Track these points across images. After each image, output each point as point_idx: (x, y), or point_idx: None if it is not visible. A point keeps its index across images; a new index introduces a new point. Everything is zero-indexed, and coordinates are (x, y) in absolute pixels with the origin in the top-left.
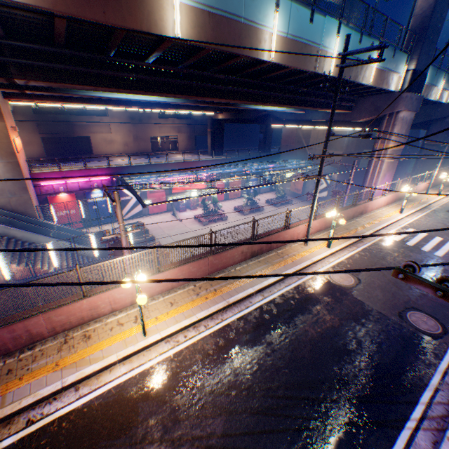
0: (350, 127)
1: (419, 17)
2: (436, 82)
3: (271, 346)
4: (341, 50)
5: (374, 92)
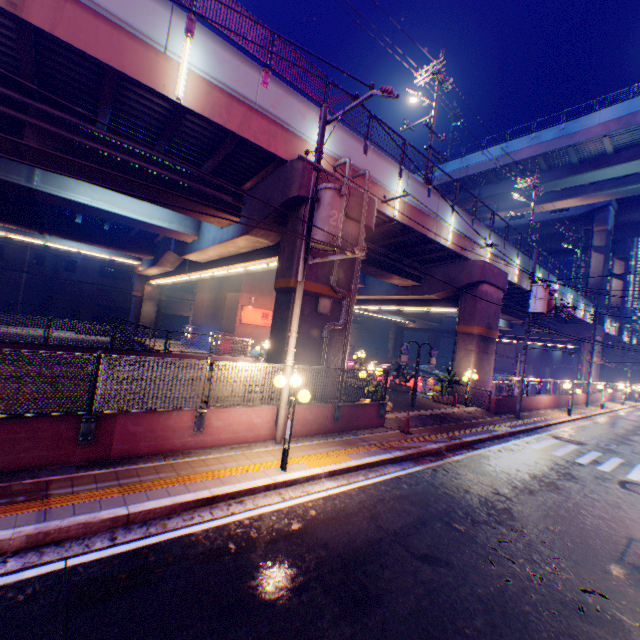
0: (553, 343)
1: (592, 285)
2: (604, 320)
3: (626, 426)
4: (570, 300)
5: (574, 322)
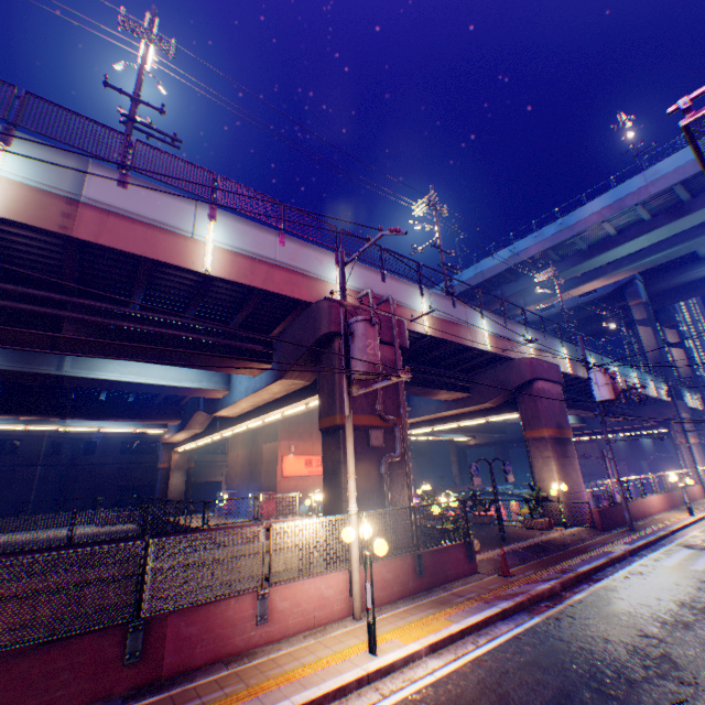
0: (637, 430)
1: (652, 359)
2: (682, 393)
3: None
4: (636, 379)
5: (650, 402)
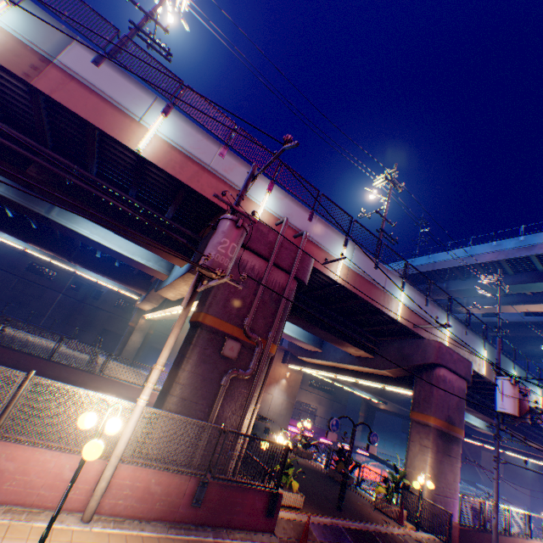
0: None
1: None
2: None
3: None
4: None
5: None
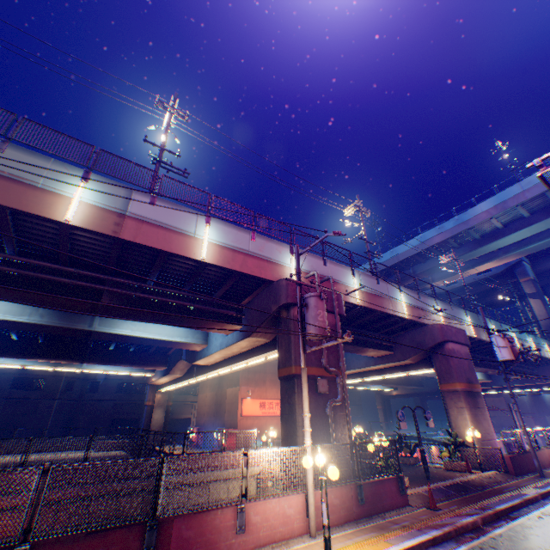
0: (539, 387)
1: (545, 326)
2: None
3: None
4: (532, 342)
5: (547, 362)
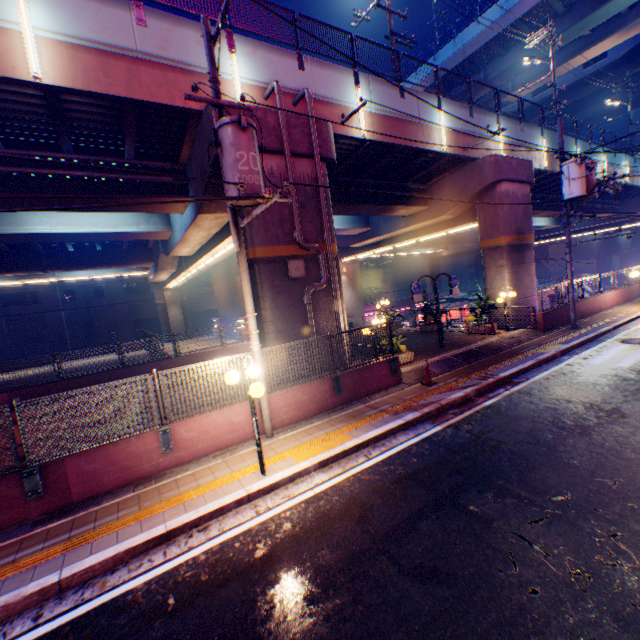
0: (615, 226)
1: None
2: None
3: None
4: (627, 169)
5: (638, 194)
